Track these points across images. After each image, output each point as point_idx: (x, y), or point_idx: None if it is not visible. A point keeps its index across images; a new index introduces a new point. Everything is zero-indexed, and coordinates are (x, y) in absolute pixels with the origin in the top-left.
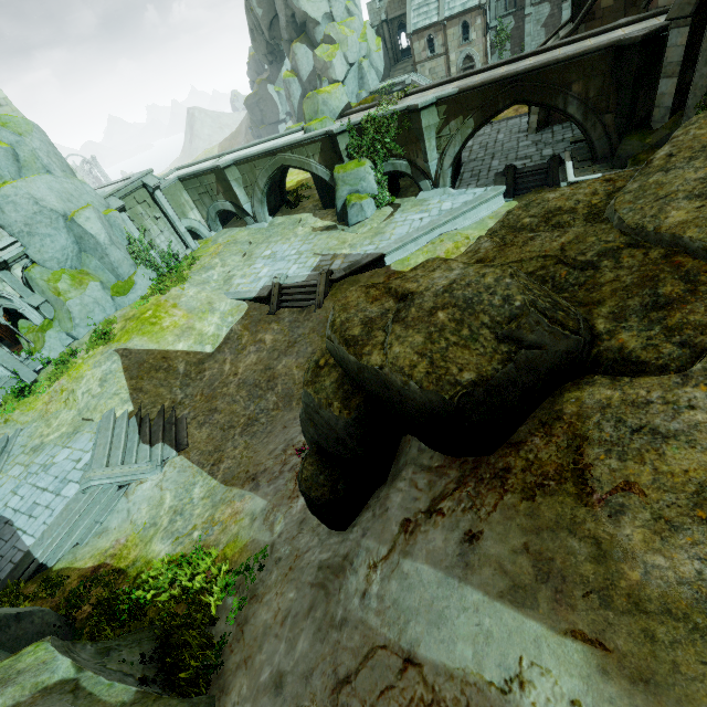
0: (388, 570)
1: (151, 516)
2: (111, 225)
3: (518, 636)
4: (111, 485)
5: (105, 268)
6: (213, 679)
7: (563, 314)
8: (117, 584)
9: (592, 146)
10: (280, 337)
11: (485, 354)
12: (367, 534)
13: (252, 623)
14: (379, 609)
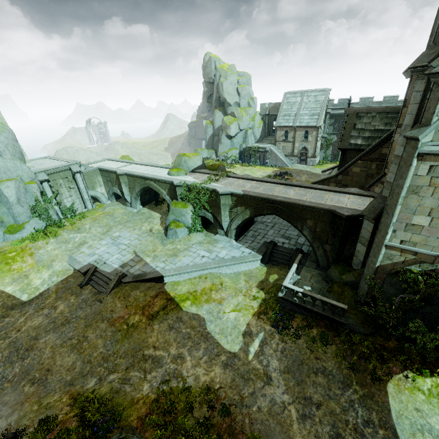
0: None
1: None
2: (26, 191)
3: None
4: None
5: (10, 214)
6: None
7: None
8: None
9: (317, 257)
10: (66, 311)
11: None
12: None
13: None
14: None
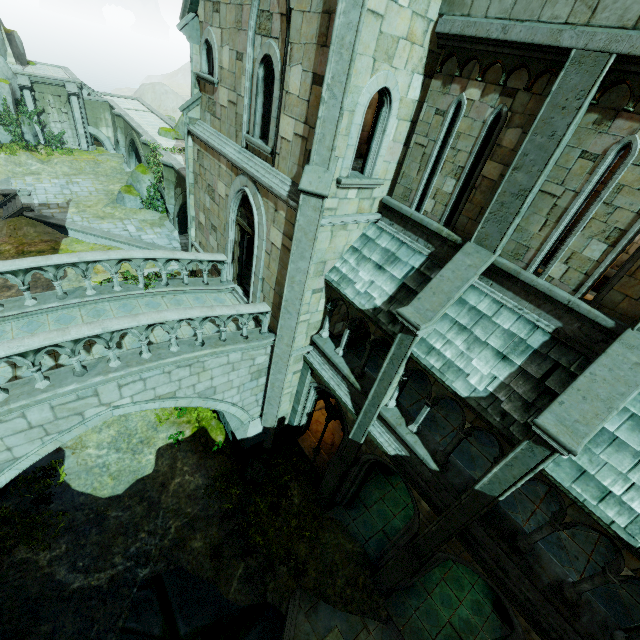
0: None
1: None
2: None
3: None
4: None
5: None
6: None
7: None
8: None
9: None
10: None
11: None
12: None
13: None
14: None
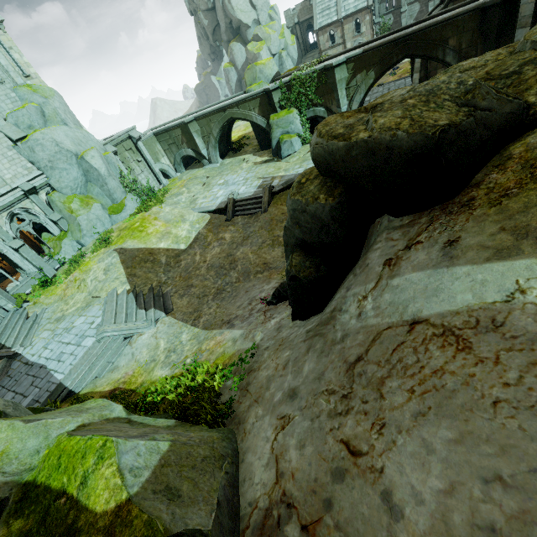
0: (379, 291)
1: (151, 356)
2: (108, 163)
3: (510, 272)
4: (118, 336)
5: (104, 194)
6: (228, 423)
7: (504, 91)
8: (130, 399)
9: None
10: (236, 234)
11: (451, 113)
12: (351, 287)
13: (255, 382)
14: (377, 313)
